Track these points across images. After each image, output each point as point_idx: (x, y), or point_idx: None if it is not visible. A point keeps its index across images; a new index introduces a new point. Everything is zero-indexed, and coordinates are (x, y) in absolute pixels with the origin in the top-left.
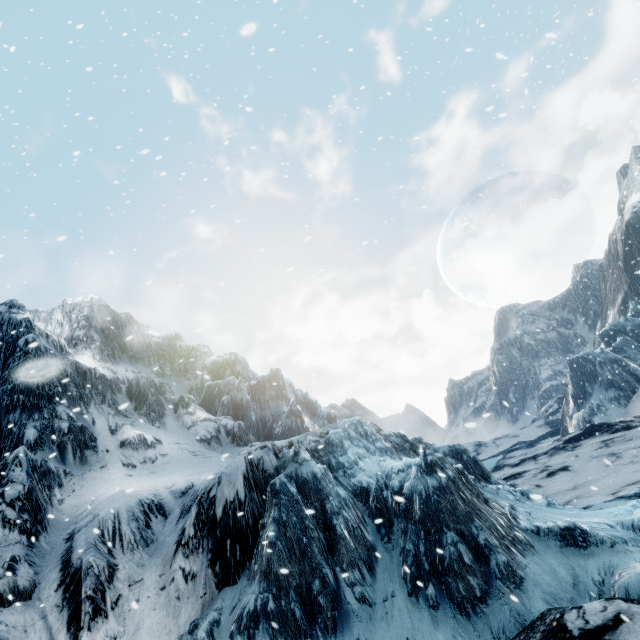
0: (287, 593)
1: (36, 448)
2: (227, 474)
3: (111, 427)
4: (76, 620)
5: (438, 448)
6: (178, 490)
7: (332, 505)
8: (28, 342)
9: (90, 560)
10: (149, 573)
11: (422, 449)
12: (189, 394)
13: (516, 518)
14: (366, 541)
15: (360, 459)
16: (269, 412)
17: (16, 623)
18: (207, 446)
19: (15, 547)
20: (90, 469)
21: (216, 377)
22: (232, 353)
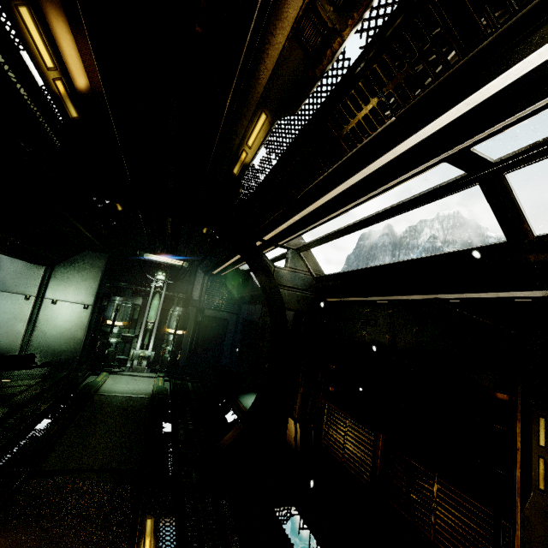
0: None
1: None
2: None
3: None
4: None
5: None
6: None
7: None
8: None
9: None
10: None
11: None
12: None
13: None
14: None
15: None
16: None
17: None
18: None
19: None
20: None
21: None
22: None
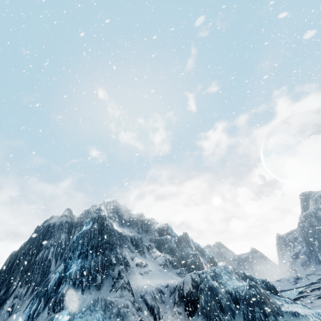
0: (210, 320)
1: (115, 265)
2: (185, 281)
3: (131, 257)
4: (155, 319)
5: (257, 279)
6: (164, 285)
7: (220, 295)
8: (107, 224)
9: (154, 303)
10: (168, 310)
11: (247, 279)
12: (150, 242)
13: (280, 307)
14: (231, 309)
15: (227, 281)
16: (184, 253)
17: (143, 317)
18: (163, 268)
19: (132, 297)
20: (130, 274)
21: (160, 235)
22: (166, 224)
